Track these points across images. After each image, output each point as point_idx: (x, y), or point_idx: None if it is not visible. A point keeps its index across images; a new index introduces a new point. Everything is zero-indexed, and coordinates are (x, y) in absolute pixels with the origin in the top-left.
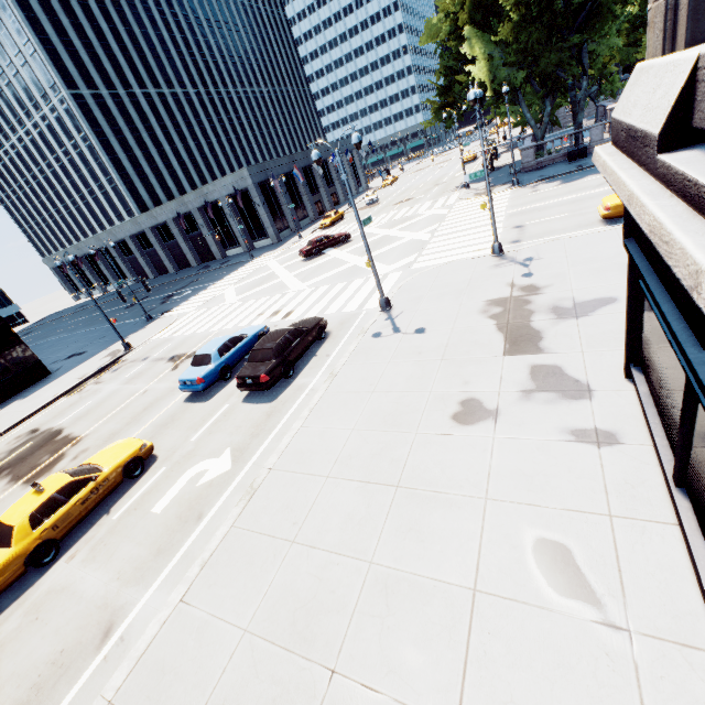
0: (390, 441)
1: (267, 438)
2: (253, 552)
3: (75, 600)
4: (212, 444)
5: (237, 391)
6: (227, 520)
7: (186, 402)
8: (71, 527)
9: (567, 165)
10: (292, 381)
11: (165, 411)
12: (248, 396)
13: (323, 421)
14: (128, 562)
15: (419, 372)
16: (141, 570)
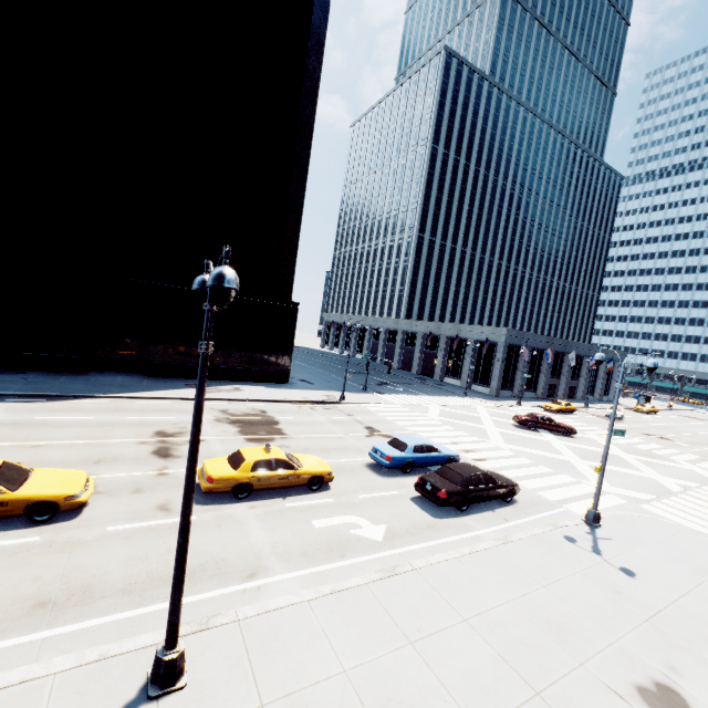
0: (546, 645)
1: (419, 543)
2: (375, 619)
3: (243, 536)
4: (373, 511)
5: (409, 487)
6: (364, 576)
7: (366, 466)
8: (264, 487)
9: None
10: (461, 515)
11: (349, 461)
12: (417, 497)
13: (479, 570)
14: (283, 541)
15: (609, 610)
16: (289, 554)
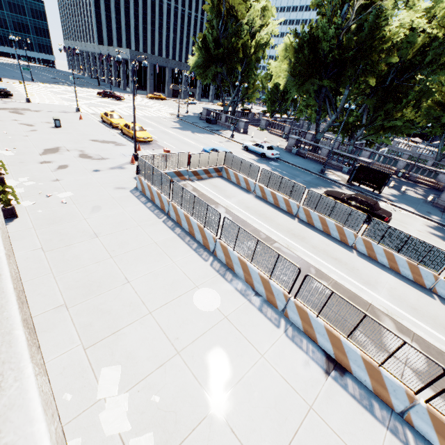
0: None
1: None
2: None
3: None
4: None
5: None
6: None
7: None
8: None
9: (199, 122)
10: None
11: None
12: None
13: None
14: None
15: None
16: None
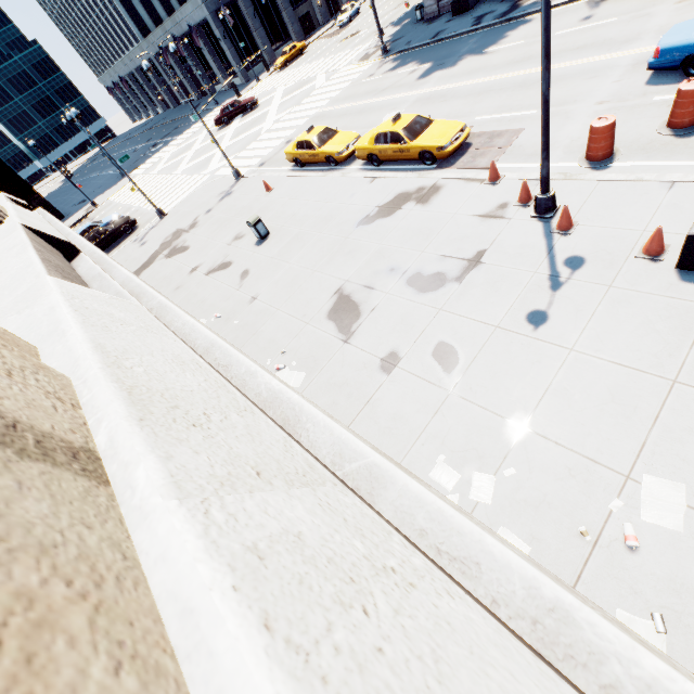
0: None
1: None
2: None
3: None
4: None
5: None
6: None
7: None
8: None
9: (439, 27)
10: None
11: None
12: None
13: None
14: None
15: None
16: None
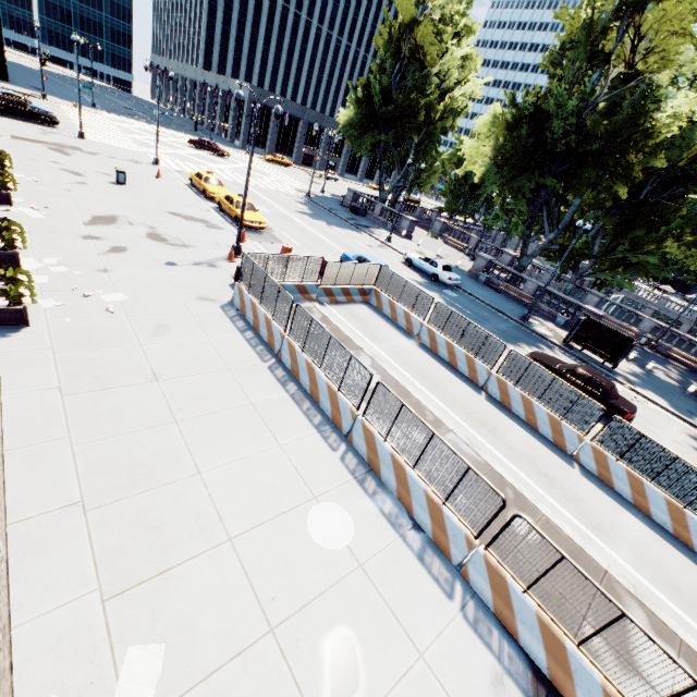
0: None
1: None
2: None
3: None
4: None
5: None
6: None
7: None
8: None
9: (340, 209)
10: None
11: None
12: None
13: None
14: None
15: None
16: None
